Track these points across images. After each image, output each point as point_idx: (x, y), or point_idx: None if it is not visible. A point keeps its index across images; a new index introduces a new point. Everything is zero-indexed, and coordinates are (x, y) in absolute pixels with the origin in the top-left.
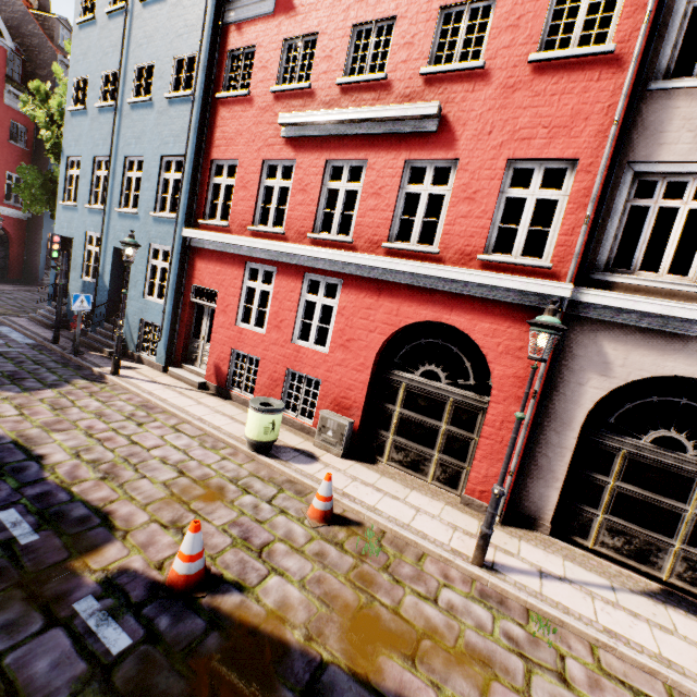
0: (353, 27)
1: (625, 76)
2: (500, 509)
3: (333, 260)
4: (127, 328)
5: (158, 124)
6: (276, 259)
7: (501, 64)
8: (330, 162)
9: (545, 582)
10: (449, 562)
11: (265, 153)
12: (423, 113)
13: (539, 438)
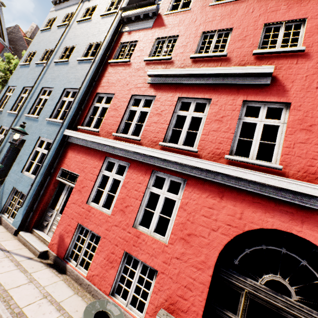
0: (202, 33)
1: None
2: None
3: (180, 163)
4: (1, 193)
5: (68, 72)
6: (130, 157)
7: (317, 50)
8: (181, 99)
9: None
10: None
11: (134, 91)
12: (261, 71)
13: None
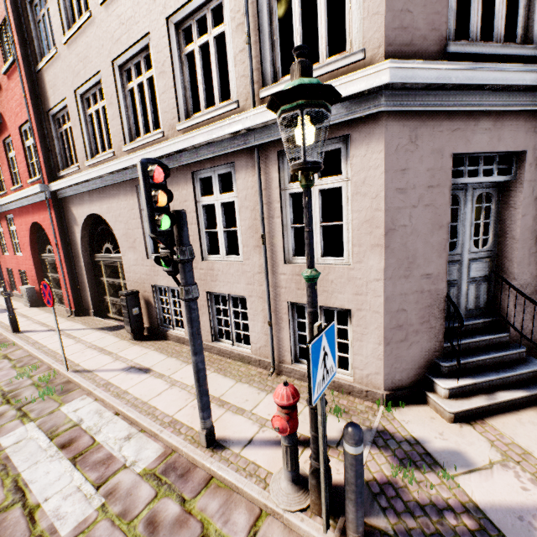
0: None
1: (23, 71)
2: (70, 309)
3: (5, 205)
4: None
5: None
6: None
7: (2, 79)
8: None
9: (42, 332)
10: (3, 334)
11: None
12: None
13: (77, 267)
